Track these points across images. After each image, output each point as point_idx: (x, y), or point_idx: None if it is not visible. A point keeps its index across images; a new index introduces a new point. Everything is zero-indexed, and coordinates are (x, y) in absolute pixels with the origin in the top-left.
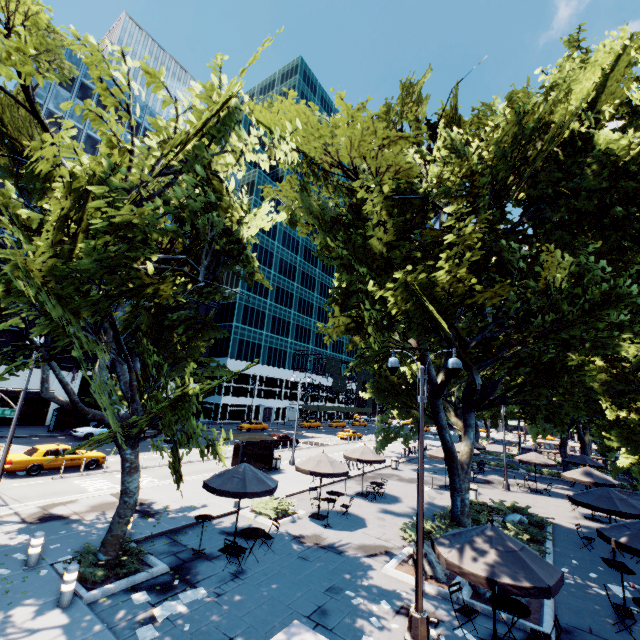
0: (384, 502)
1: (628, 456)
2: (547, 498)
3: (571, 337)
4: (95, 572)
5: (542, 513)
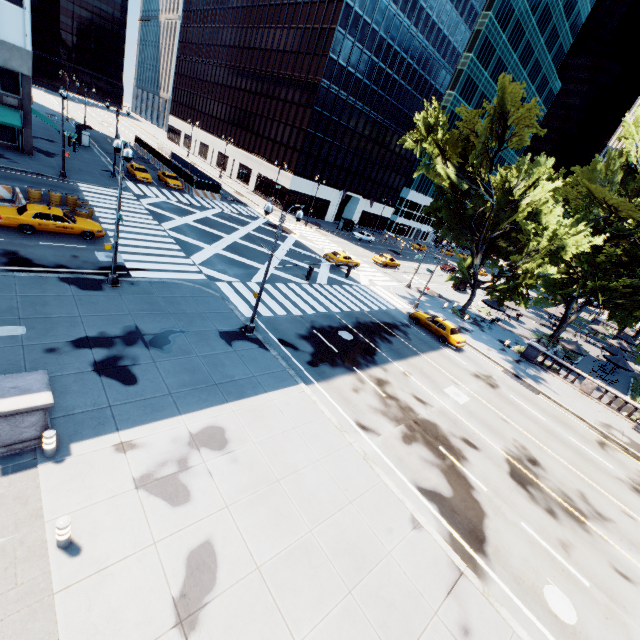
0: (519, 322)
1: None
2: (591, 346)
3: None
4: (461, 316)
5: (585, 349)
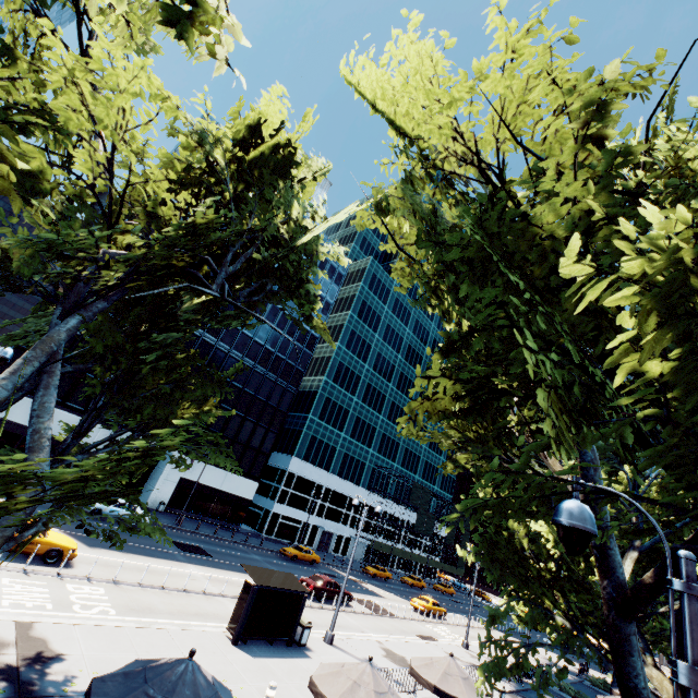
0: None
1: None
2: None
3: None
4: None
5: None
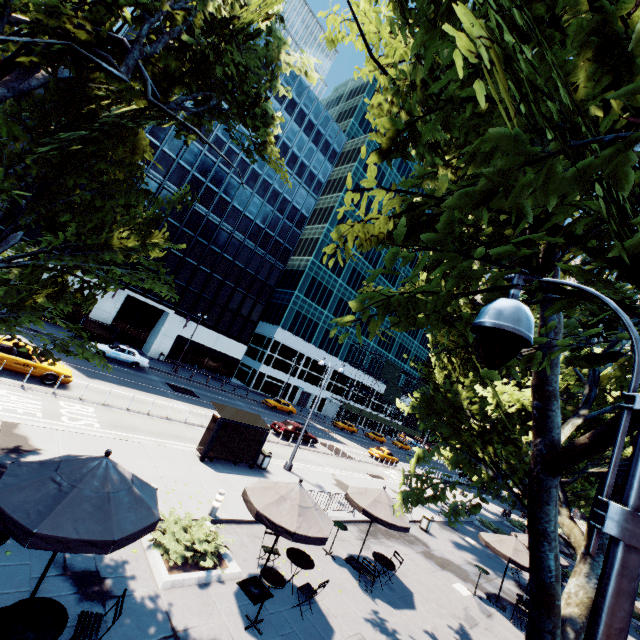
0: (385, 598)
1: None
2: None
3: None
4: None
5: None
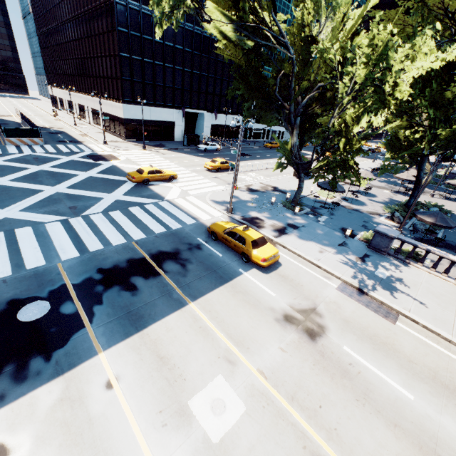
0: (369, 196)
1: None
2: (453, 203)
3: None
4: (294, 208)
5: (447, 209)
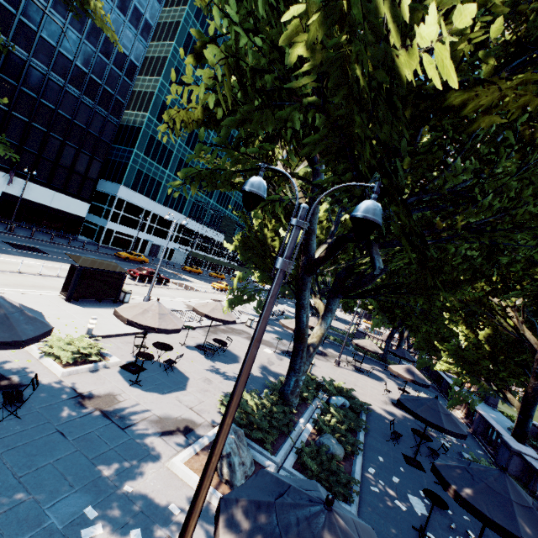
0: (221, 360)
1: (445, 363)
2: (366, 378)
3: (510, 240)
4: None
5: (360, 394)
